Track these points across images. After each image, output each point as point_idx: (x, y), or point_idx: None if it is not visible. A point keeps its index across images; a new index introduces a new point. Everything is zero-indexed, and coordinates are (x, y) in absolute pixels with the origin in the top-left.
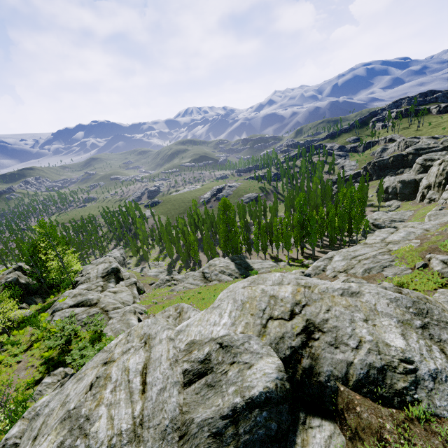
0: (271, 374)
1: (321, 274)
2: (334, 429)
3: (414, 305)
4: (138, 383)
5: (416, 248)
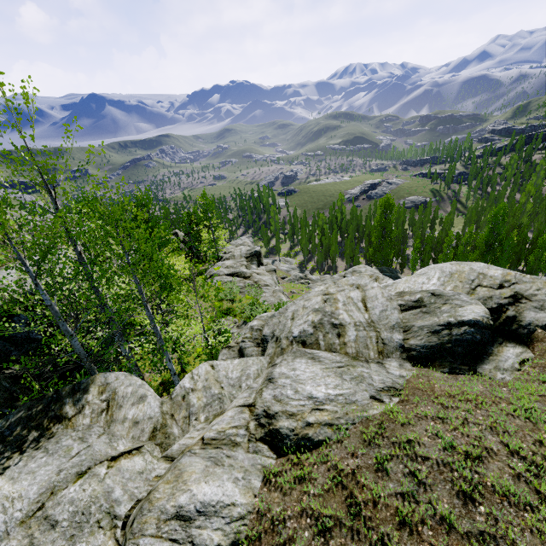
0: (479, 313)
1: None
2: (526, 350)
3: None
4: (362, 306)
5: None
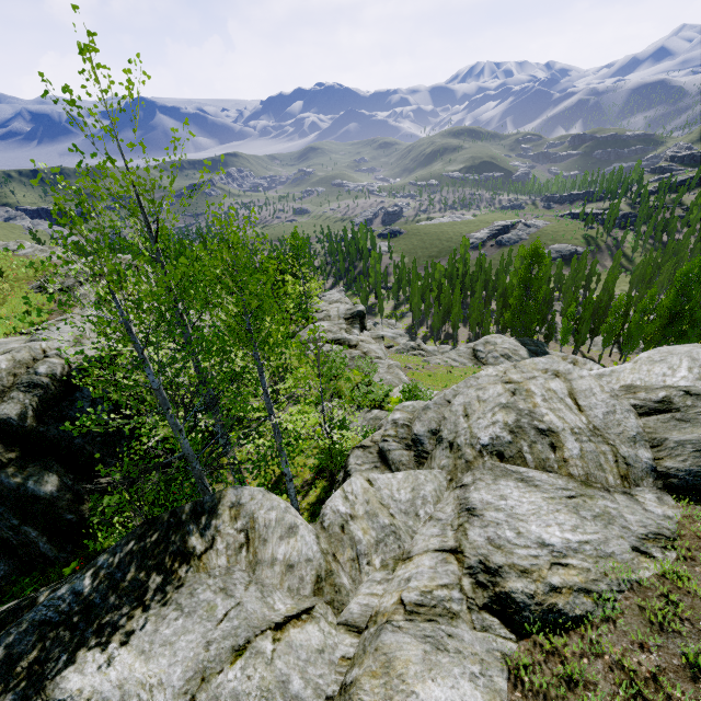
0: None
1: None
2: None
3: None
4: (572, 403)
5: None
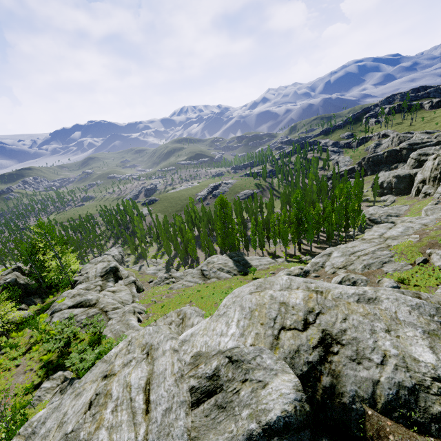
0: (289, 395)
1: (320, 270)
2: None
3: (438, 313)
4: (141, 402)
5: (415, 243)
